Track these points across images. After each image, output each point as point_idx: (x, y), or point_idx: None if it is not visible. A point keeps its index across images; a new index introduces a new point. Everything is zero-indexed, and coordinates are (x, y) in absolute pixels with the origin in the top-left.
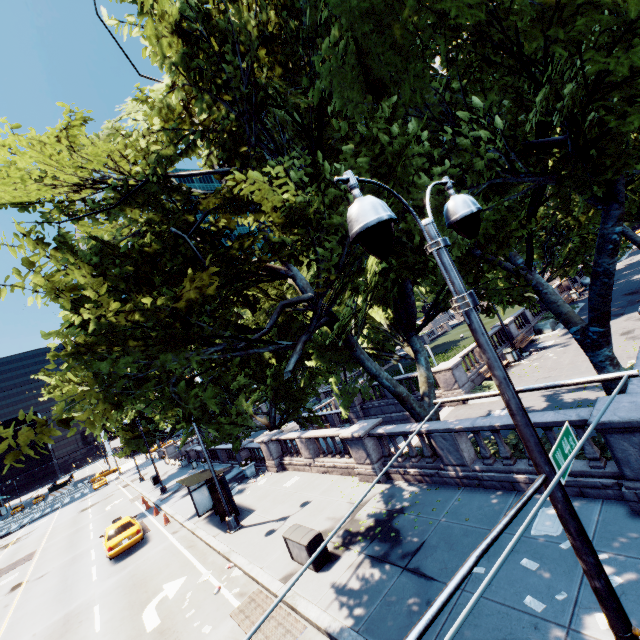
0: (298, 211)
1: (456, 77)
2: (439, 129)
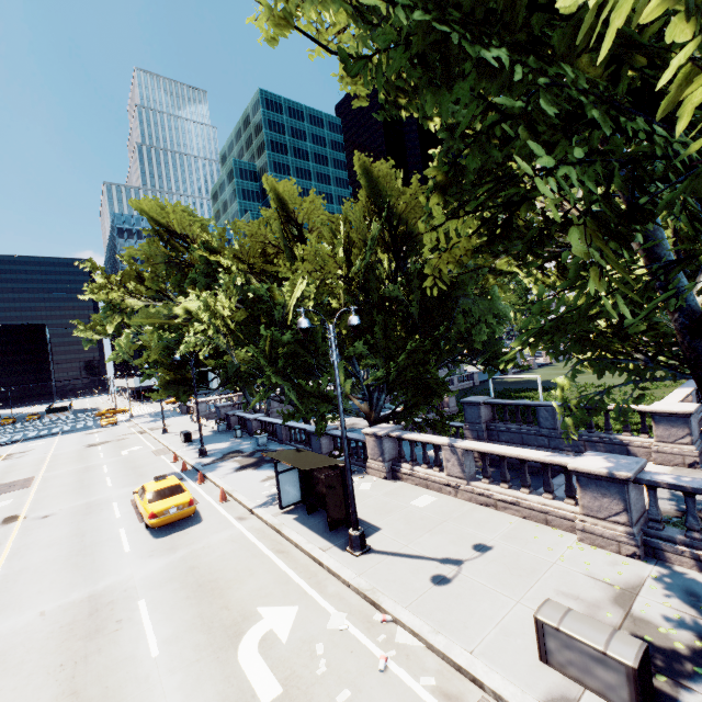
0: None
1: None
2: None
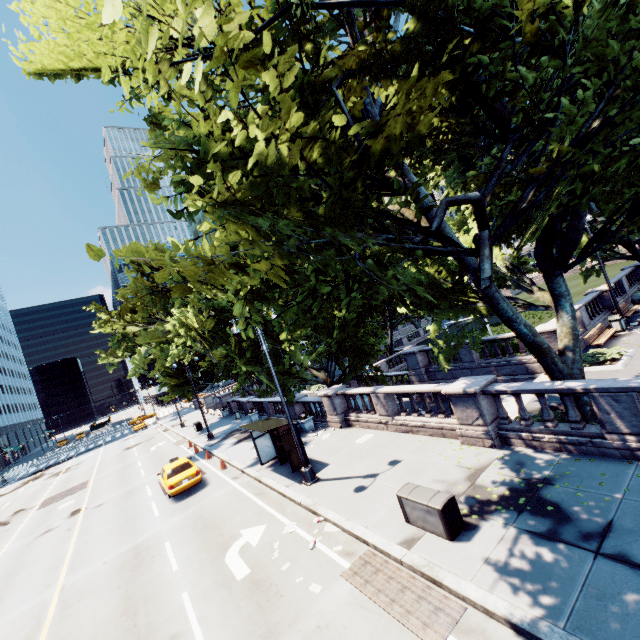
0: None
1: None
2: None
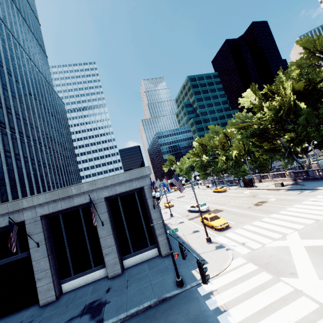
0: (293, 137)
1: (321, 119)
2: (317, 125)
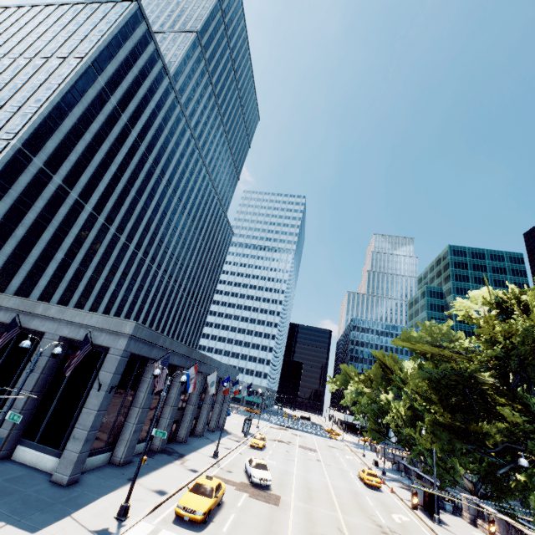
0: (520, 429)
1: None
2: None
